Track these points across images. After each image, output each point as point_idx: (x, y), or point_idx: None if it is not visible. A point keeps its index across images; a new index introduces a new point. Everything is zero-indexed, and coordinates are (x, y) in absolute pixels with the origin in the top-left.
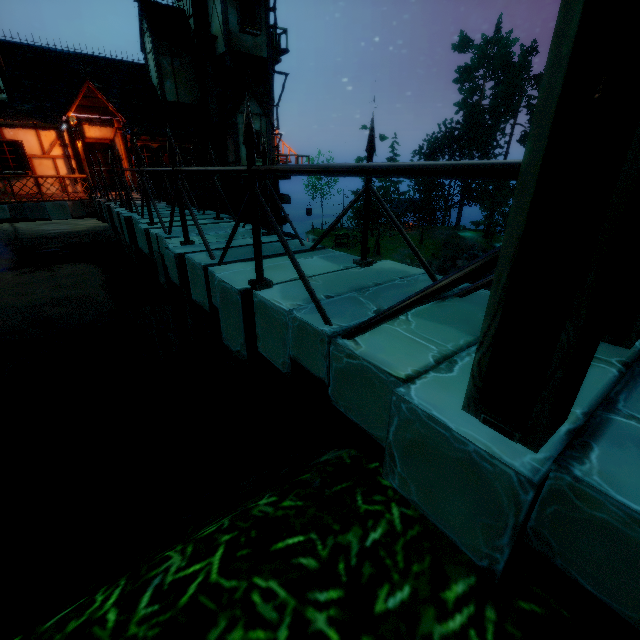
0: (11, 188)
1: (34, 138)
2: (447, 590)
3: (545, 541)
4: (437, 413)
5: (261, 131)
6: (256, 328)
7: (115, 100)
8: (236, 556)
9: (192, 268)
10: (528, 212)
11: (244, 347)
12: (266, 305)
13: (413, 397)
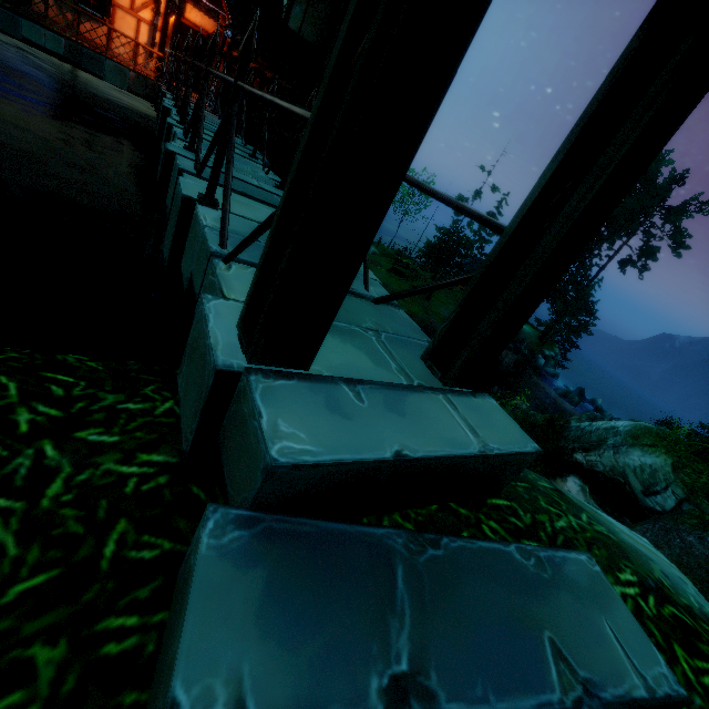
0: (78, 25)
1: None
2: (146, 454)
3: (224, 437)
4: (213, 316)
5: None
6: (187, 241)
7: None
8: (6, 363)
9: (174, 169)
10: (302, 154)
11: (168, 254)
12: (197, 218)
13: (211, 303)
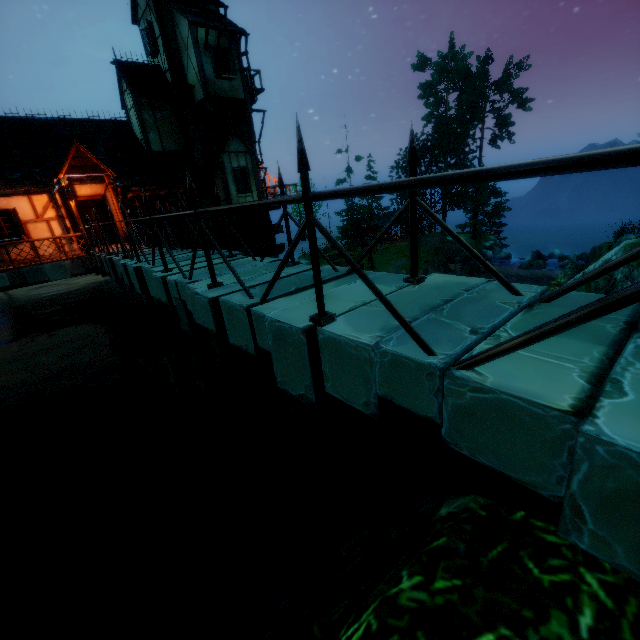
0: (8, 255)
1: (27, 204)
2: None
3: None
4: None
5: (247, 167)
6: (322, 367)
7: (102, 157)
8: None
9: (229, 311)
10: None
11: (311, 390)
12: (338, 341)
13: (612, 436)
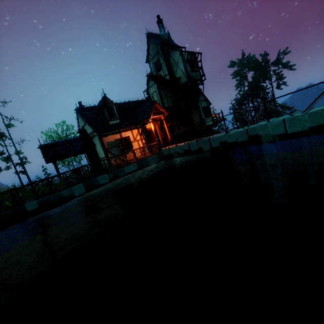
0: (135, 155)
1: (130, 134)
2: None
3: None
4: None
5: (206, 106)
6: None
7: None
8: None
9: None
10: None
11: None
12: None
13: None
